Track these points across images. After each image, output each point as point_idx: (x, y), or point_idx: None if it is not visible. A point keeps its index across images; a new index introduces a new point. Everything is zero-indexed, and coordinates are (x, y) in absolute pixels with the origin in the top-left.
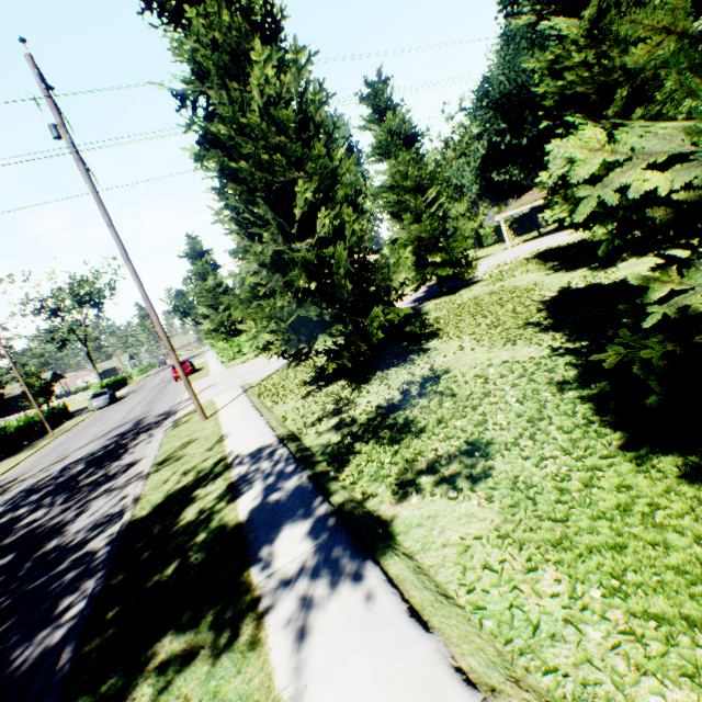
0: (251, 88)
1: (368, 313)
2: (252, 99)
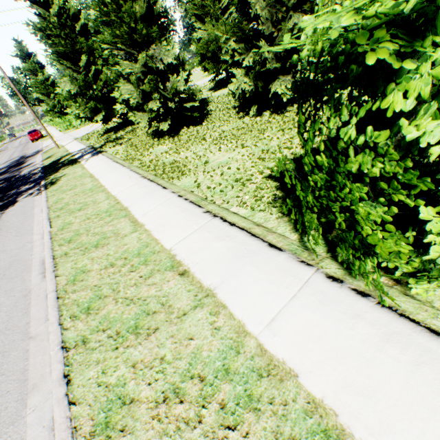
0: (50, 3)
1: (116, 105)
2: (52, 8)
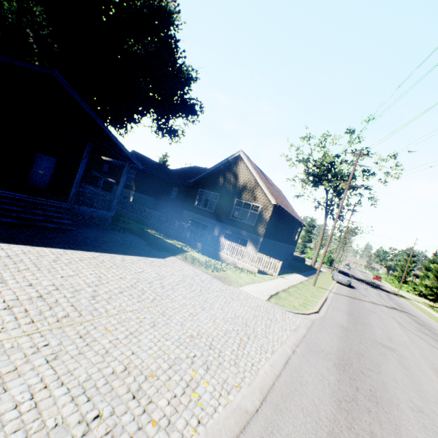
0: None
1: None
2: None
